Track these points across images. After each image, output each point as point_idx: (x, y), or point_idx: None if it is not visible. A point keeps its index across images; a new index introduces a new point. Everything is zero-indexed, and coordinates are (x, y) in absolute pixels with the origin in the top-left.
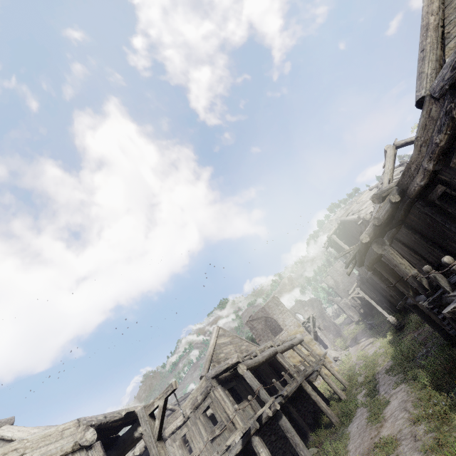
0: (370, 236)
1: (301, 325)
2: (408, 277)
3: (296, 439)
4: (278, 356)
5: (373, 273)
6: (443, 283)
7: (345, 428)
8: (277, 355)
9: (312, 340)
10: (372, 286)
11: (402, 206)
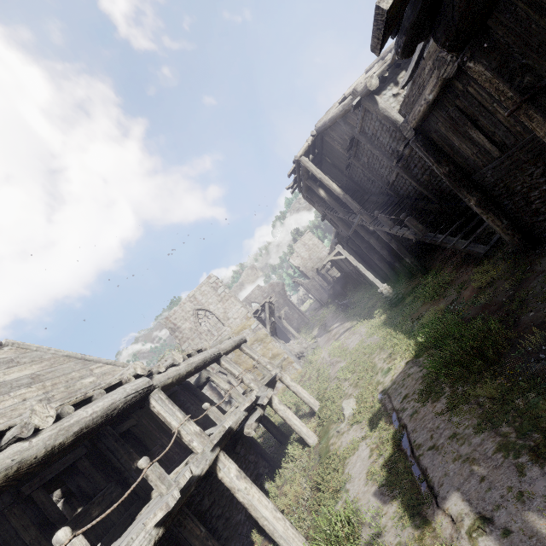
0: None
1: (252, 316)
2: None
3: None
4: (151, 400)
5: (472, 51)
6: None
7: None
8: (150, 397)
9: (267, 336)
10: (353, 250)
11: None
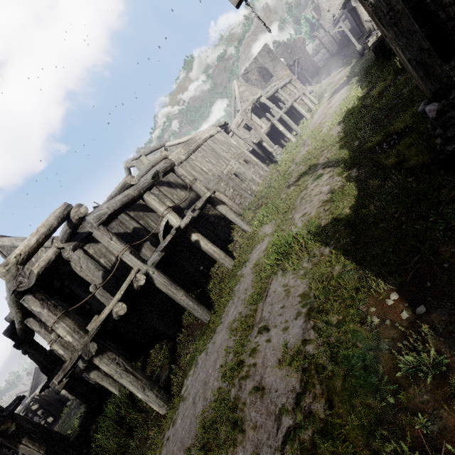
0: None
1: (288, 69)
2: (363, 23)
3: (292, 123)
4: (279, 91)
5: (351, 15)
6: (371, 28)
7: (314, 116)
8: (278, 90)
9: (295, 80)
10: None
11: None
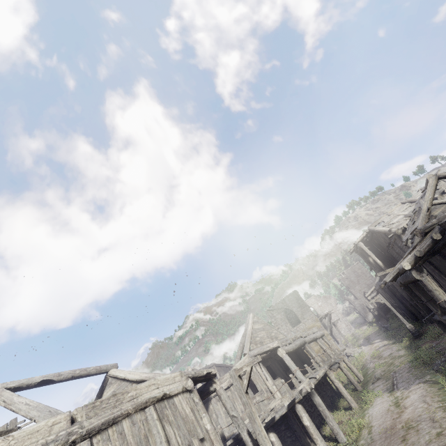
0: (411, 264)
1: (319, 320)
2: (441, 301)
3: (327, 413)
4: (306, 346)
5: (404, 289)
6: None
7: (366, 411)
8: (305, 345)
9: (328, 335)
10: (392, 292)
11: (441, 241)
